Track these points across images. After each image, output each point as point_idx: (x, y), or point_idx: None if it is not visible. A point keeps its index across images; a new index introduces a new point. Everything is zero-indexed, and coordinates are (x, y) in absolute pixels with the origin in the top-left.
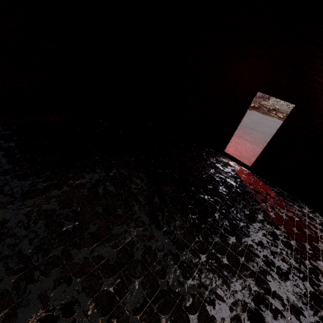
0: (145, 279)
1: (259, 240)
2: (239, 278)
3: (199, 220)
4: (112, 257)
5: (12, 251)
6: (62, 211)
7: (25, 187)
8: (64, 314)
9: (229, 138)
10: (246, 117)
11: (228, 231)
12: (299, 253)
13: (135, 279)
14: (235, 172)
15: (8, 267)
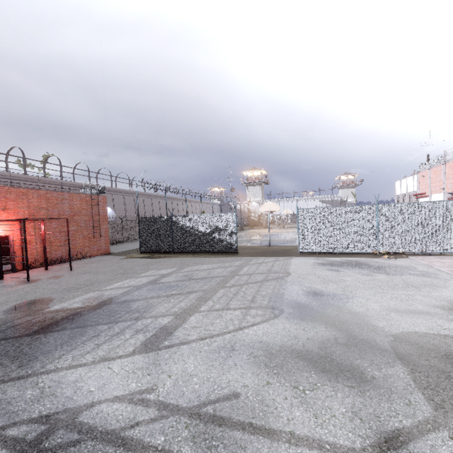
0: None
1: None
2: None
3: None
4: None
5: None
6: None
7: None
8: None
9: None
10: None
11: None
12: None
13: None
14: None
15: None
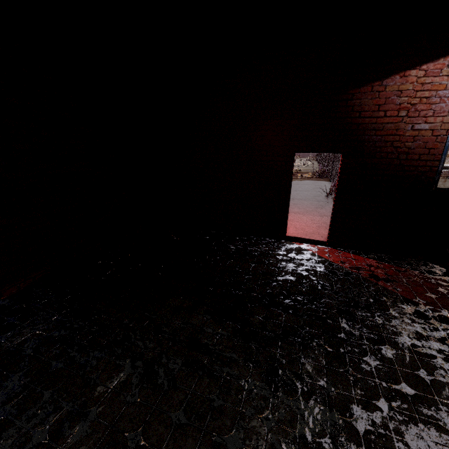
0: None
1: (415, 332)
2: (448, 408)
3: (330, 346)
4: None
5: None
6: None
7: None
8: None
9: (286, 216)
10: None
11: (374, 340)
12: None
13: None
14: (316, 255)
15: None
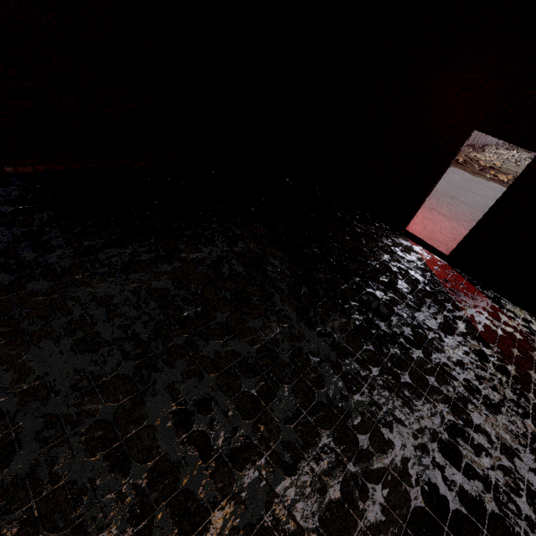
0: (296, 387)
1: (458, 359)
2: (428, 402)
3: (367, 323)
4: (251, 355)
5: (125, 333)
6: (178, 292)
7: (125, 258)
8: (200, 411)
9: (416, 207)
10: (443, 178)
11: (411, 342)
12: (519, 383)
13: (283, 385)
14: (423, 262)
15: (124, 351)
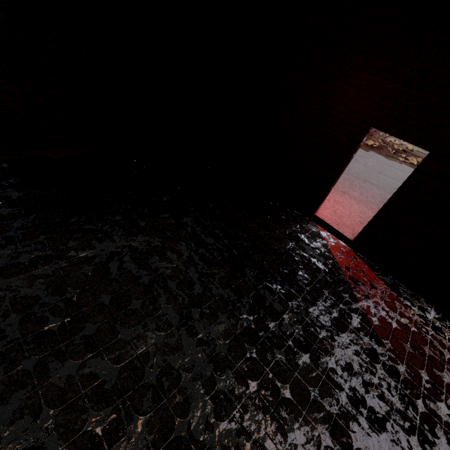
0: (154, 417)
1: (347, 362)
2: (305, 424)
3: (256, 324)
4: (111, 377)
5: None
6: (49, 300)
7: (2, 260)
8: None
9: (323, 195)
10: (359, 161)
11: (300, 344)
12: (408, 387)
13: (138, 416)
14: (327, 248)
15: None
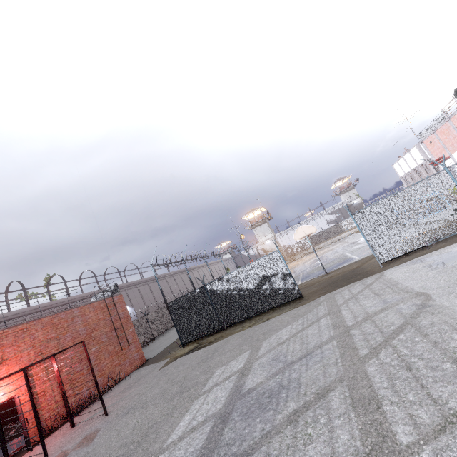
0: None
1: None
2: None
3: None
4: None
5: None
6: None
7: None
8: None
9: None
10: None
11: None
12: None
13: None
14: None
15: None
